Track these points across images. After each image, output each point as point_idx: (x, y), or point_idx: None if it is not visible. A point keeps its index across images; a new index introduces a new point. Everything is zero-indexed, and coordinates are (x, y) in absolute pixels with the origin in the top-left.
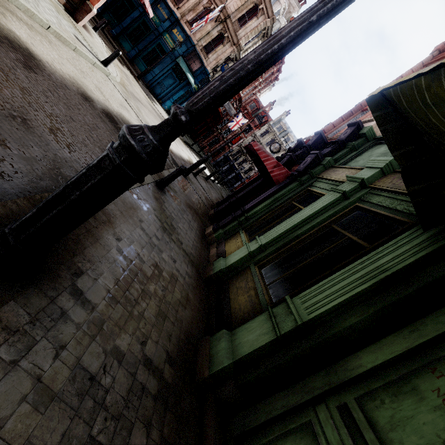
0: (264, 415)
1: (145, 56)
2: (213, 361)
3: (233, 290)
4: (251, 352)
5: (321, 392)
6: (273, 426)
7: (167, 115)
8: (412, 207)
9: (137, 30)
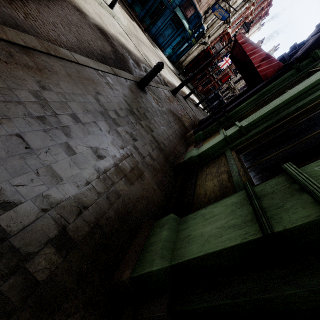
0: None
1: (151, 14)
2: (142, 257)
3: (201, 177)
4: (202, 257)
5: None
6: None
7: (167, 59)
8: None
9: None
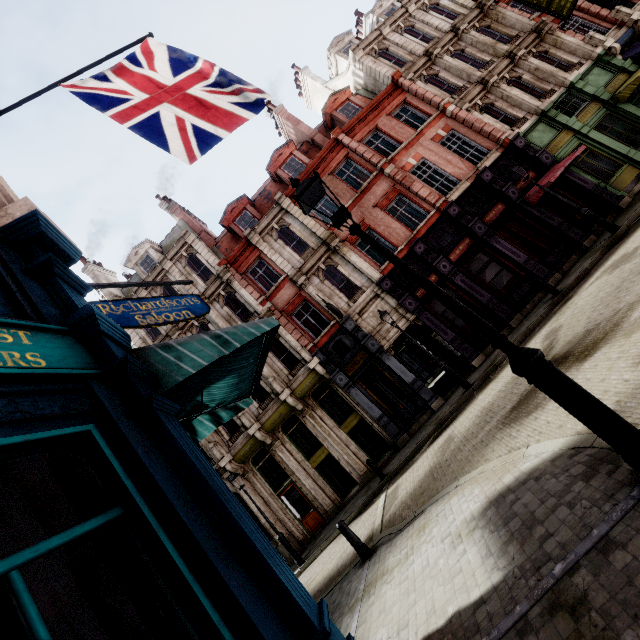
0: None
1: None
2: None
3: None
4: None
5: None
6: None
7: None
8: (599, 114)
9: None
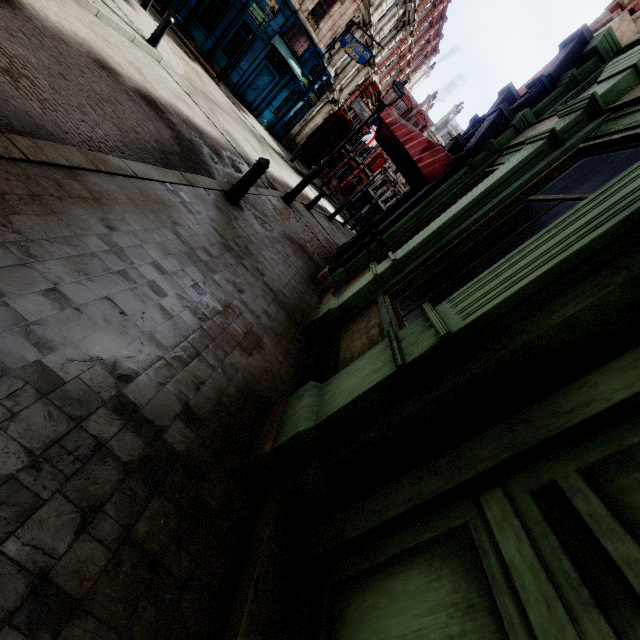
0: (371, 518)
1: (227, 47)
2: (282, 429)
3: (346, 338)
4: (348, 405)
5: (493, 465)
6: (387, 538)
7: (266, 132)
8: None
9: (211, 9)
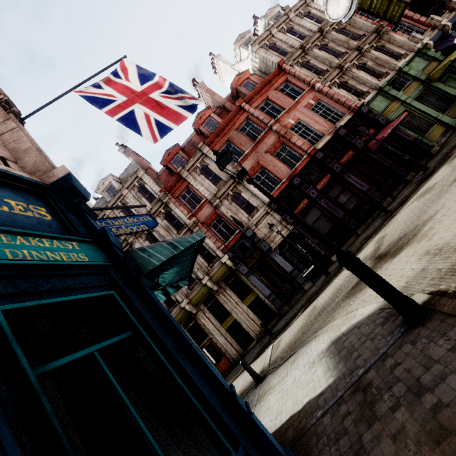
0: None
1: None
2: None
3: (455, 116)
4: None
5: None
6: None
7: None
8: (418, 89)
9: None
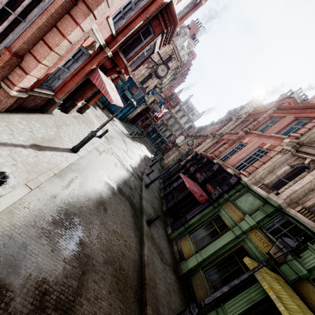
0: None
1: None
2: None
3: (194, 285)
4: None
5: None
6: None
7: (119, 122)
8: (262, 259)
9: None
